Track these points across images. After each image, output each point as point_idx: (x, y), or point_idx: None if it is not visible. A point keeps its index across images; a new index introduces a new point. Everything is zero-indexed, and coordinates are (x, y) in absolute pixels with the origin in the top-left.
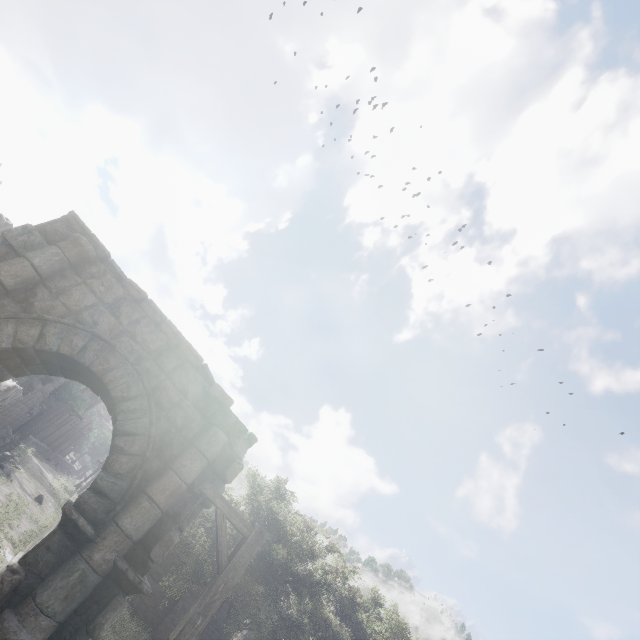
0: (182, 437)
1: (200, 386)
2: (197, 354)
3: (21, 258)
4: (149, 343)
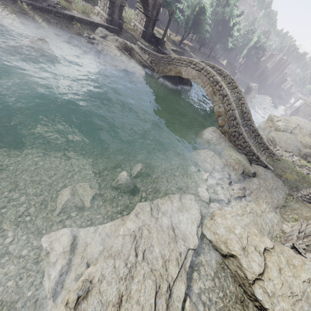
0: None
1: None
2: None
3: None
4: None
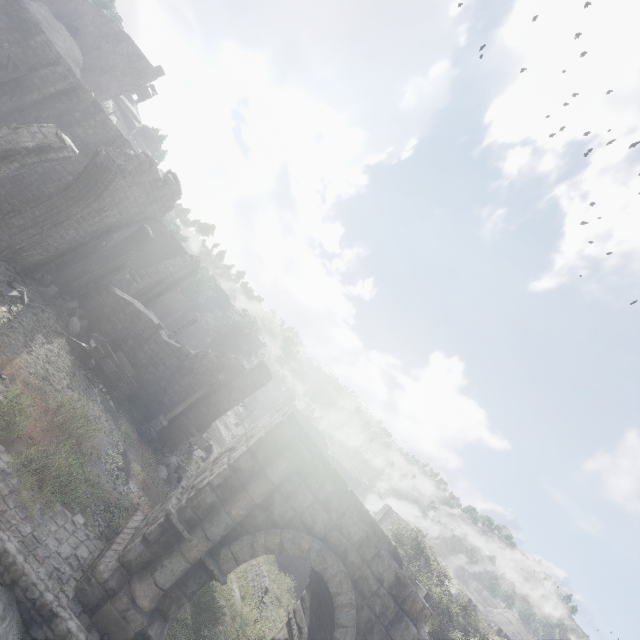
0: (379, 622)
1: (392, 572)
2: (389, 541)
3: (264, 477)
4: (352, 534)
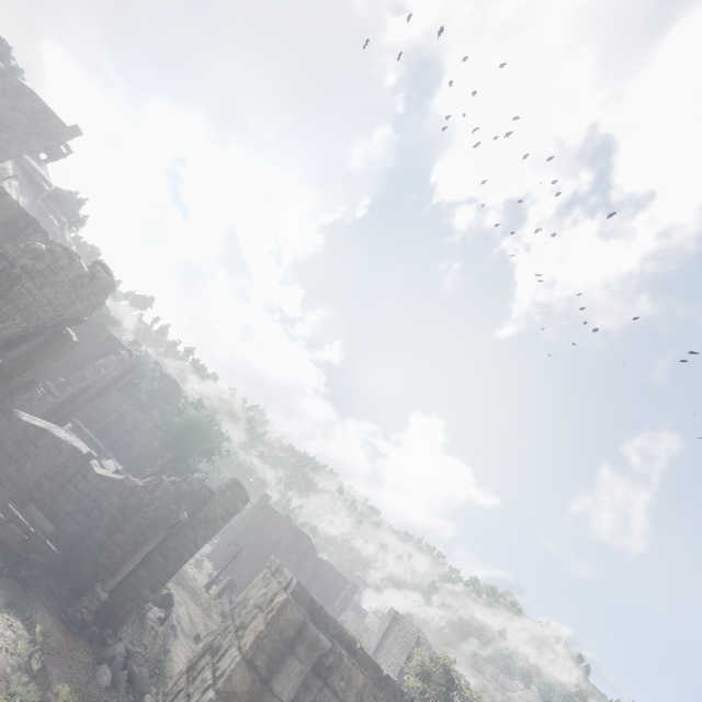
0: None
1: None
2: None
3: (271, 697)
4: None
